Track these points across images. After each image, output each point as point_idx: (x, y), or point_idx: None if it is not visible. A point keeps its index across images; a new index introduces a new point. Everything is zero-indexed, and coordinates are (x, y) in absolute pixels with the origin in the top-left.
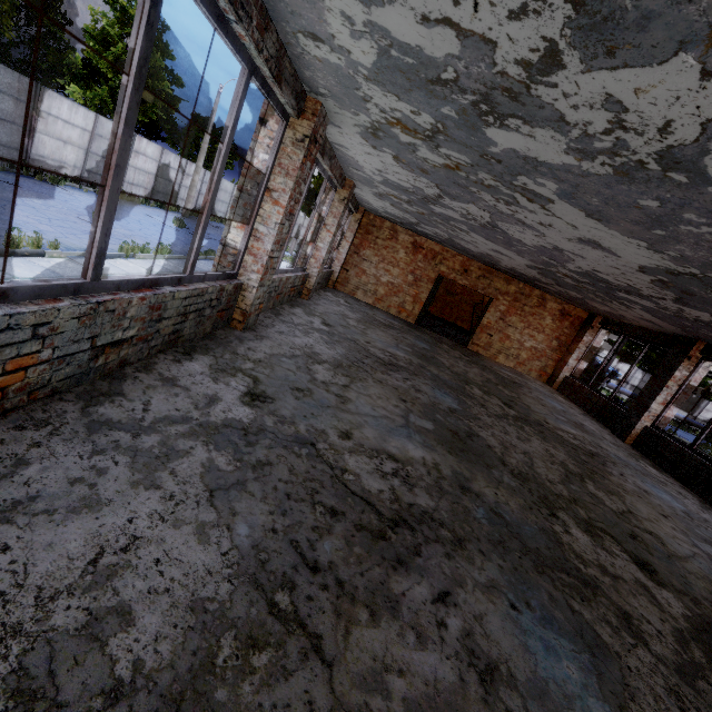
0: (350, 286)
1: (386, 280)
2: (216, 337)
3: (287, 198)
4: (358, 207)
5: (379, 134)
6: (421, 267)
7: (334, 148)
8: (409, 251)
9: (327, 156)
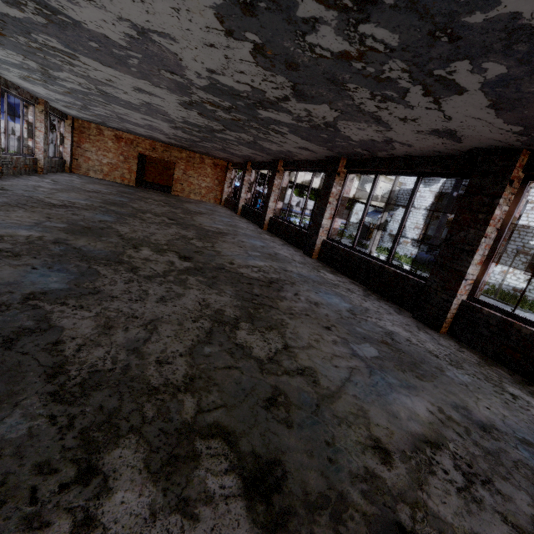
0: (83, 169)
1: (106, 162)
2: None
3: None
4: (67, 116)
5: (27, 80)
6: (126, 150)
7: (15, 84)
8: (115, 141)
9: (12, 88)
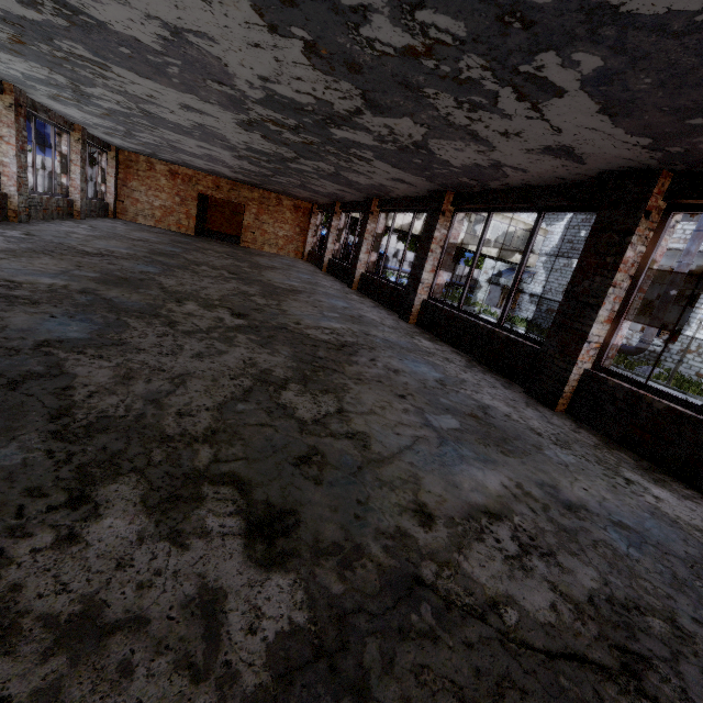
0: (131, 214)
1: (159, 205)
2: (0, 223)
3: (15, 140)
4: (110, 146)
5: (58, 99)
6: (183, 189)
7: (45, 105)
8: (169, 178)
9: (41, 111)
